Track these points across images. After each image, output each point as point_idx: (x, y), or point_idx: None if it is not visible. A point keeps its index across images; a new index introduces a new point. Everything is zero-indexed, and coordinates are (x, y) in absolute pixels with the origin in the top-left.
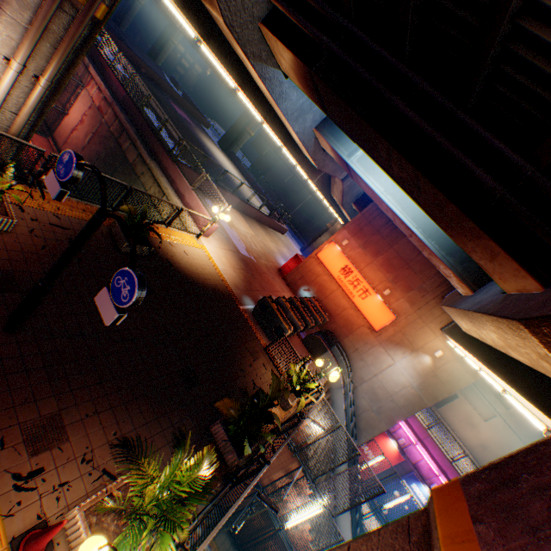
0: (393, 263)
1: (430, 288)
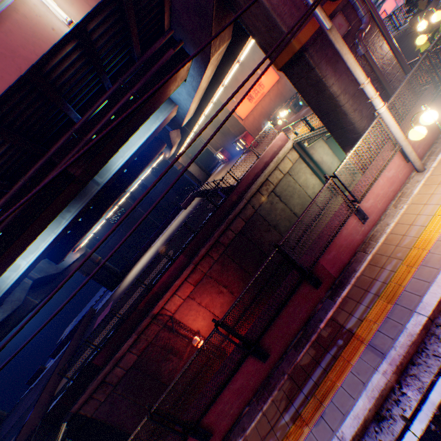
0: (241, 70)
1: (252, 49)
